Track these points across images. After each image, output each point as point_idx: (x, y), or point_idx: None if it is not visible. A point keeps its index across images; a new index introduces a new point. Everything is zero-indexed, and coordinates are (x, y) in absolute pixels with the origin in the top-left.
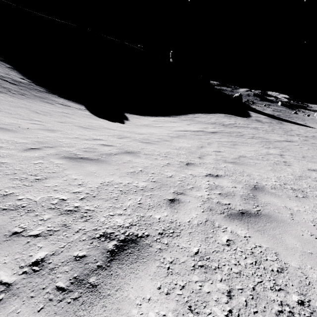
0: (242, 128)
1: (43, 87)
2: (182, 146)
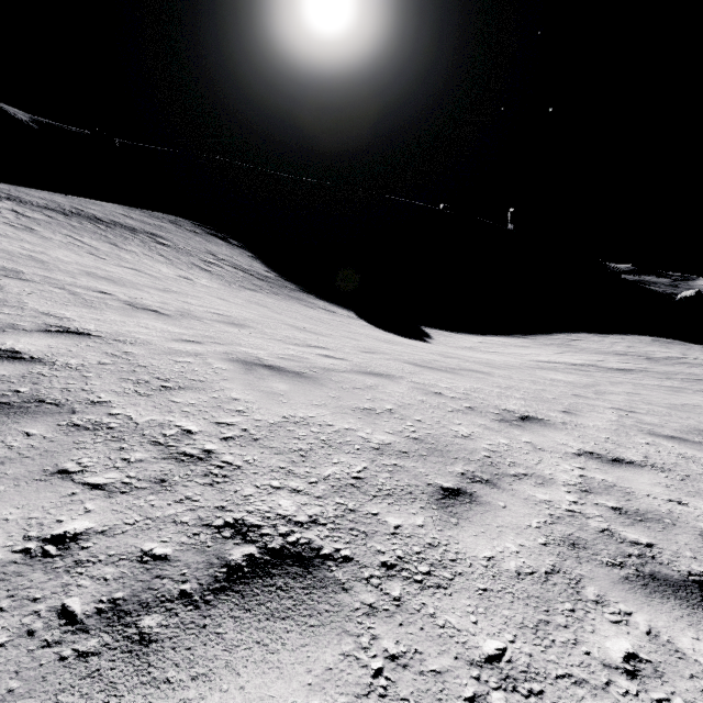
0: None
1: (294, 284)
2: (556, 379)
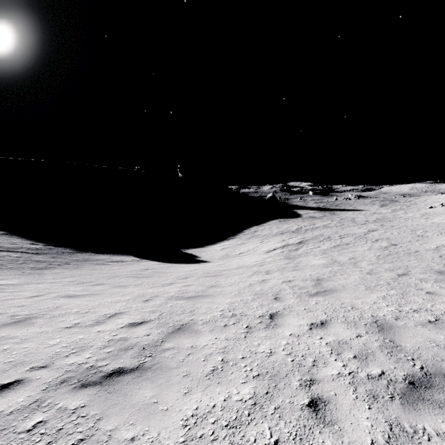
0: (315, 229)
1: (66, 247)
2: (322, 263)
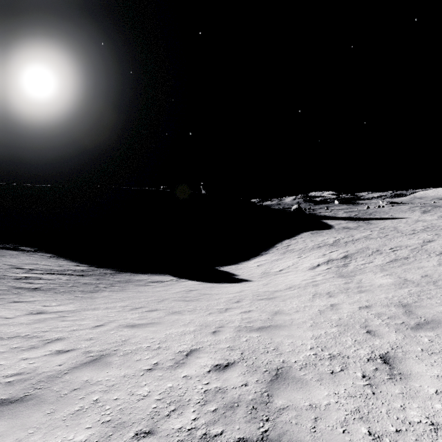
0: (356, 241)
1: (107, 268)
2: (391, 283)
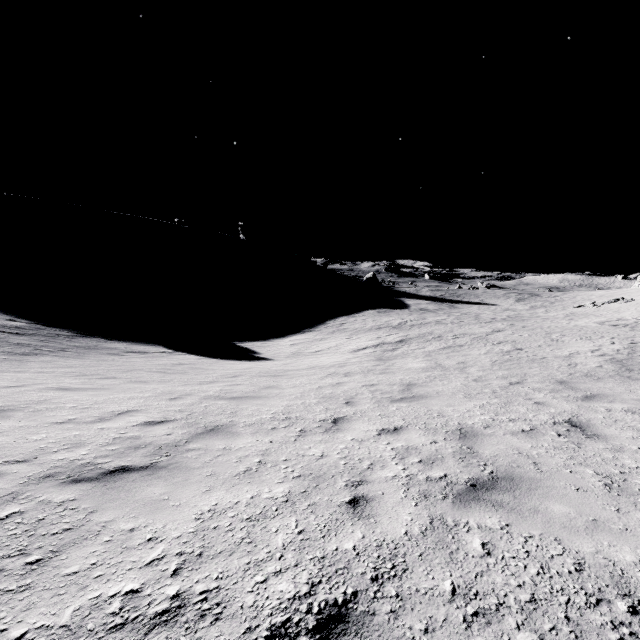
0: (424, 325)
1: (62, 328)
2: (421, 367)
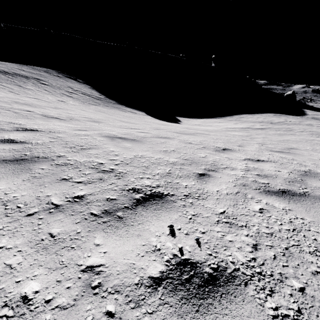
0: (293, 124)
1: (114, 100)
2: (235, 134)
